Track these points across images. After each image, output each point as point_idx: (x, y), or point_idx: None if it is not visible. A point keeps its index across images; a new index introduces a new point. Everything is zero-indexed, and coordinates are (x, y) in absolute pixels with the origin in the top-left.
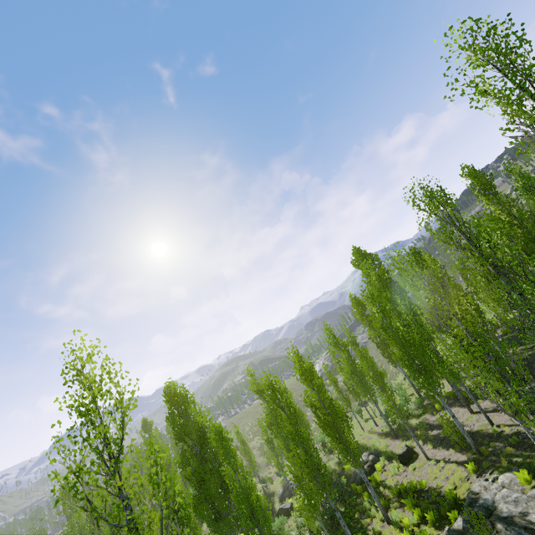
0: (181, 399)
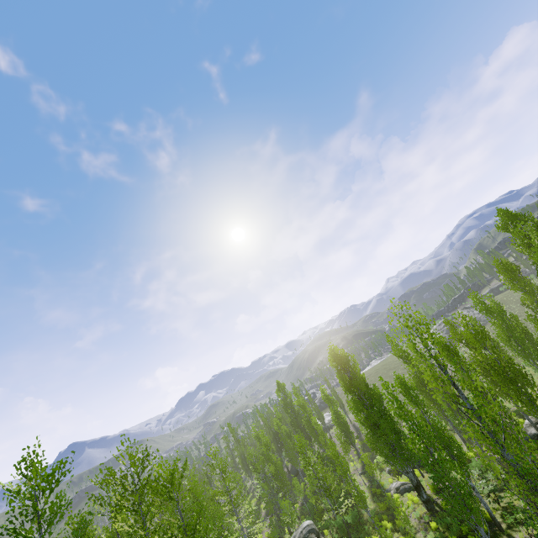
0: (345, 360)
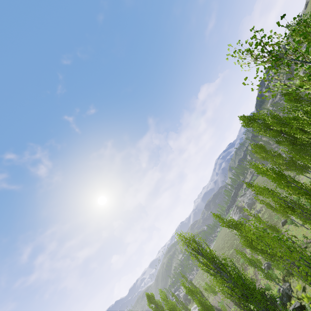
0: (192, 240)
